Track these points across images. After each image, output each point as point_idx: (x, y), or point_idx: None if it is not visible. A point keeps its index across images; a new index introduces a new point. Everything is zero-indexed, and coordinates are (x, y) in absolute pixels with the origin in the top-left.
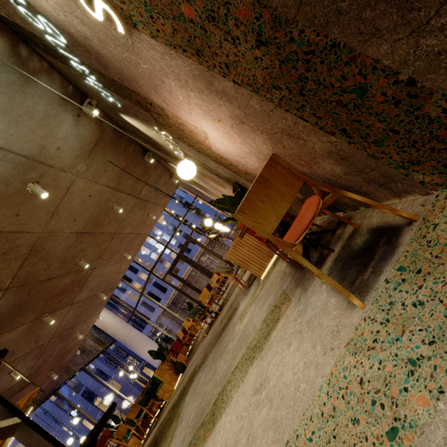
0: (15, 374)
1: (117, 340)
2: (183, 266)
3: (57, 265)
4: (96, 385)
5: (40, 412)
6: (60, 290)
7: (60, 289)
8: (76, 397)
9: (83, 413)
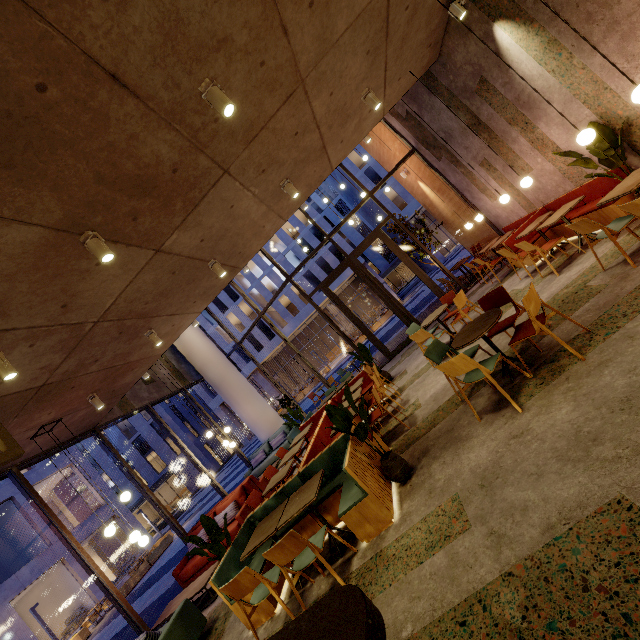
0: (2, 367)
1: (207, 380)
2: (306, 307)
3: (150, 28)
4: (152, 436)
5: (76, 449)
6: (140, 174)
7: (141, 168)
8: (125, 444)
9: (138, 480)
